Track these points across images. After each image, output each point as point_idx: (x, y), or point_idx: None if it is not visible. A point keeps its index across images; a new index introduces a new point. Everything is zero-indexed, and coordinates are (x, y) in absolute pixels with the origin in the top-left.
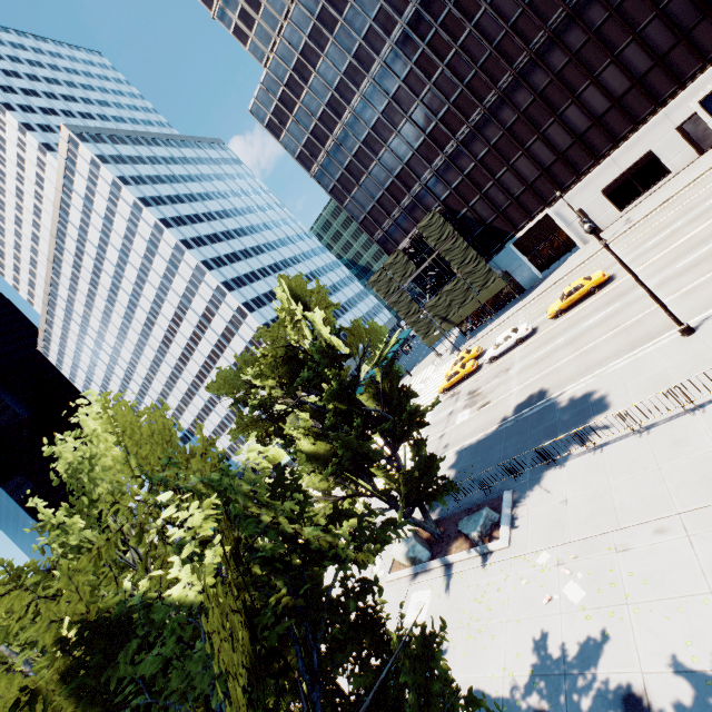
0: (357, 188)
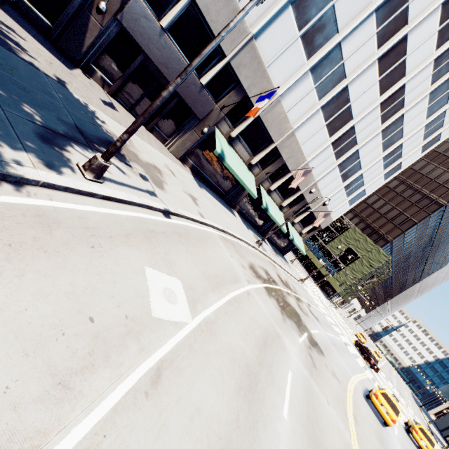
0: (417, 229)
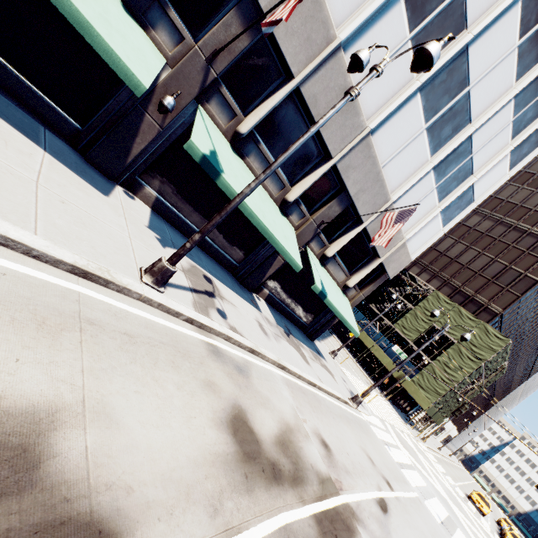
0: (537, 293)
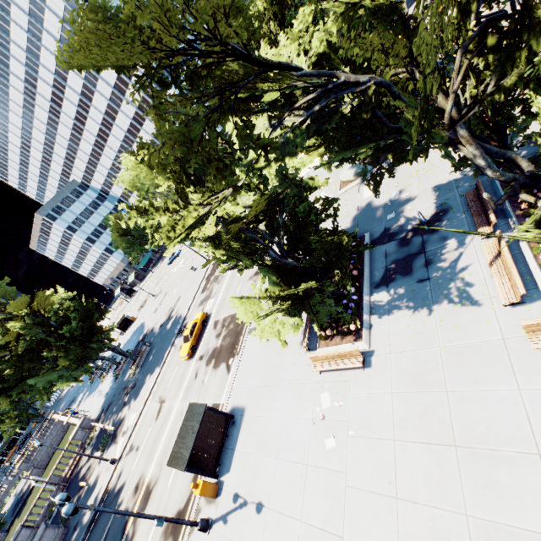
0: None
